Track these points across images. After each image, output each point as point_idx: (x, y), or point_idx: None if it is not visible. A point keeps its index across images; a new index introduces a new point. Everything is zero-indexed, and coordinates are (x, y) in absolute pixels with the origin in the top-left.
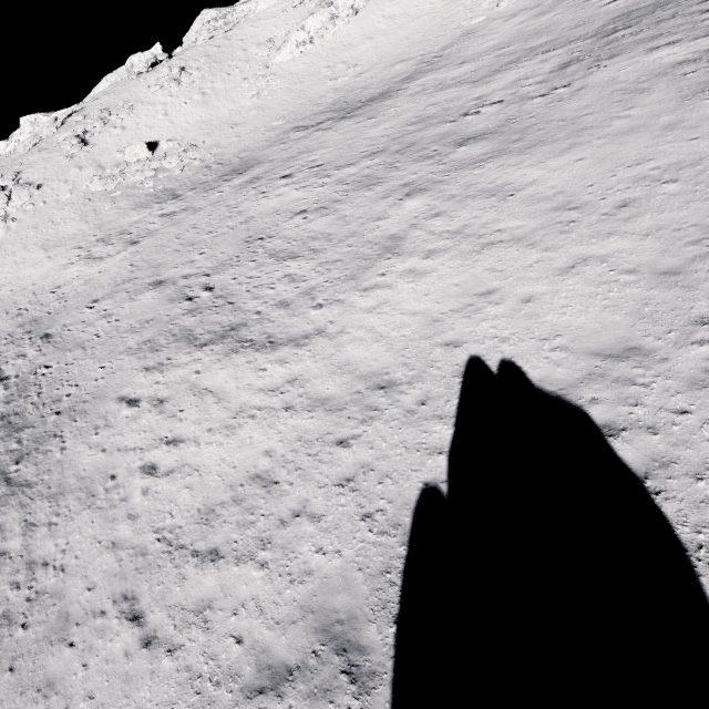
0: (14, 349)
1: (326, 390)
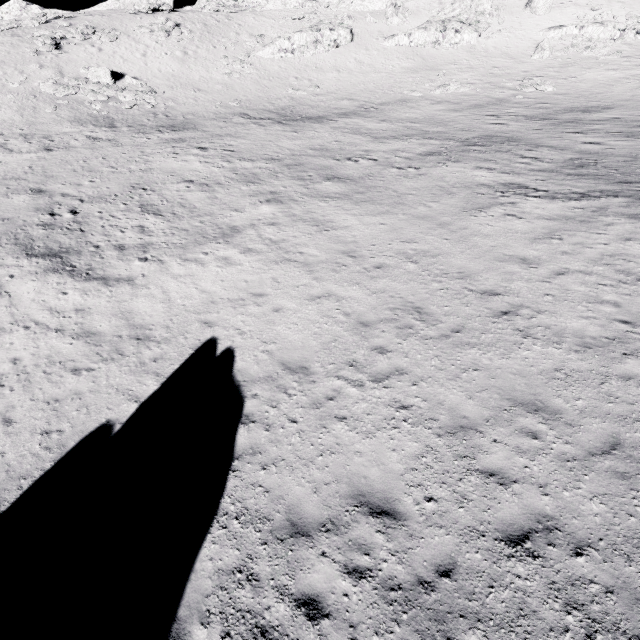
0: None
1: (98, 326)
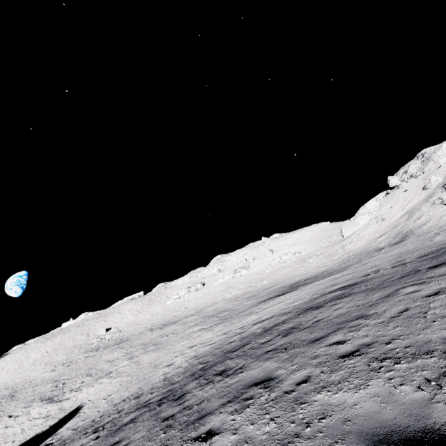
0: (1, 400)
1: (51, 413)
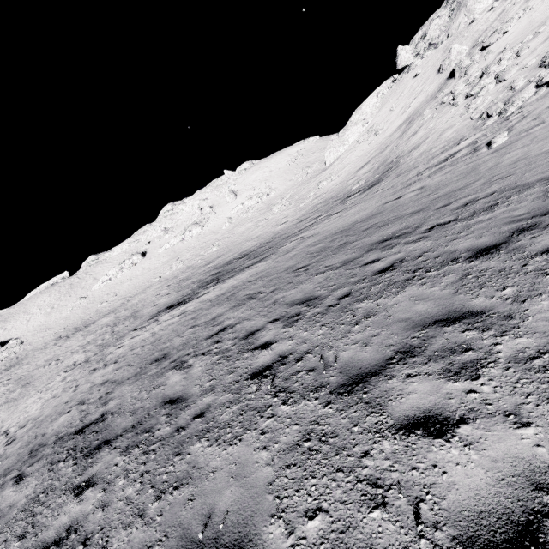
0: None
1: None
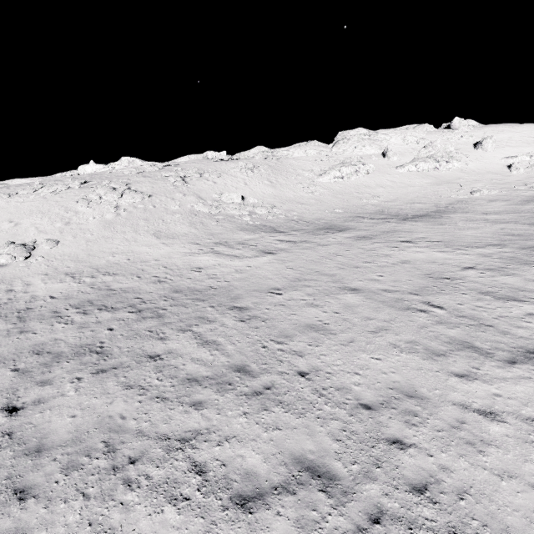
0: (196, 313)
1: None
